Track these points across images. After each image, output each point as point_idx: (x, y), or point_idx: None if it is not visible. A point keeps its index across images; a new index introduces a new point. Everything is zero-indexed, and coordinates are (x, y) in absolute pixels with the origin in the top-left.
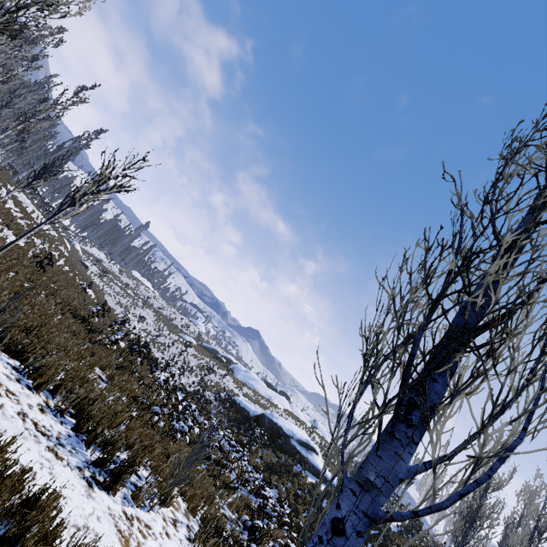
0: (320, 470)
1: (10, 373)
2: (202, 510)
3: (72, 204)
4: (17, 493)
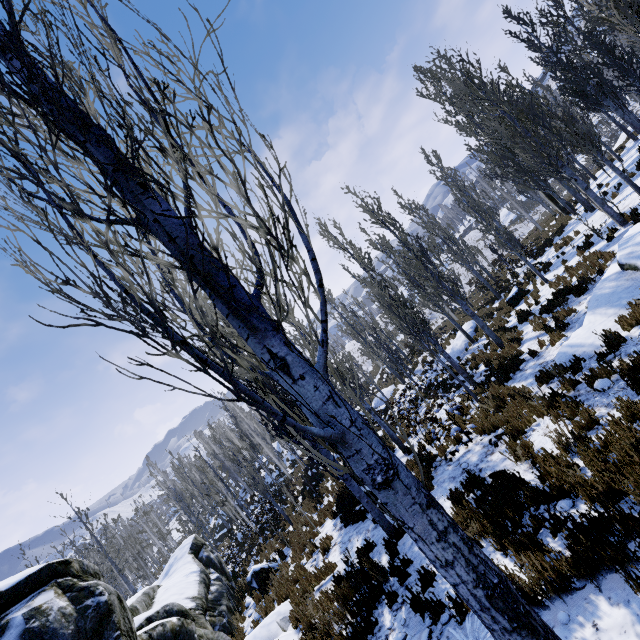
0: None
1: None
2: None
3: None
4: None
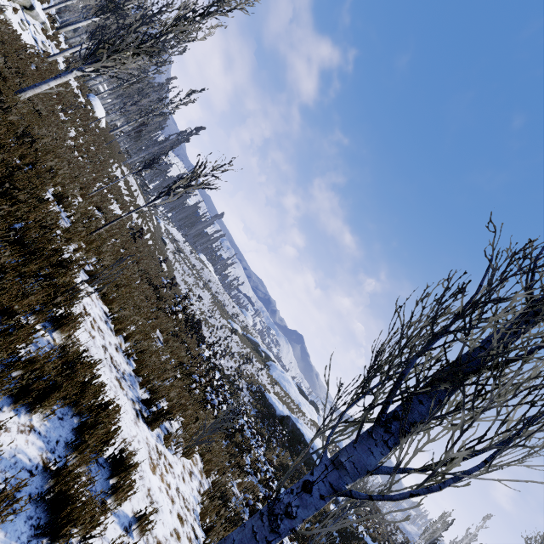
0: None
1: (102, 316)
2: (214, 477)
3: (168, 194)
4: (96, 398)
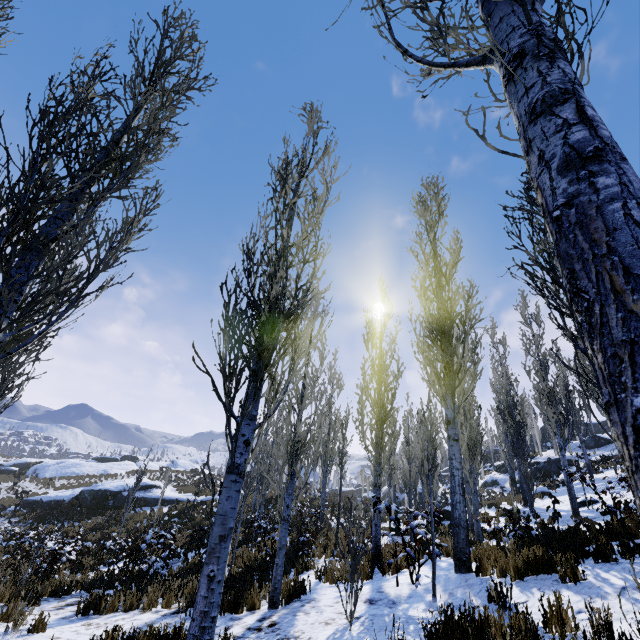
0: (162, 498)
1: None
2: None
3: None
4: None
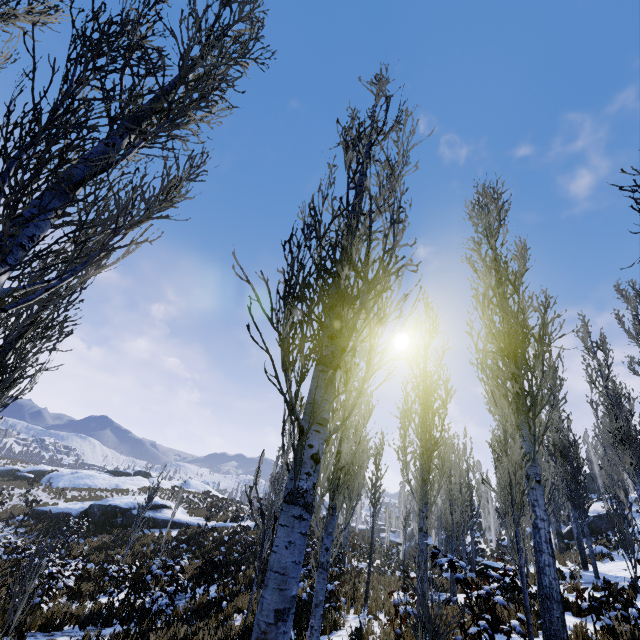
0: (172, 520)
1: None
2: None
3: None
4: None
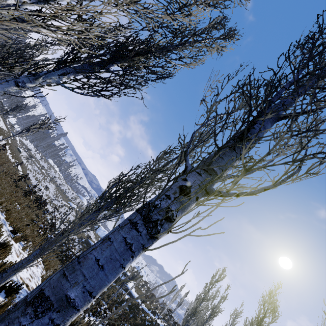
0: (128, 288)
1: None
2: None
3: (27, 131)
4: None
